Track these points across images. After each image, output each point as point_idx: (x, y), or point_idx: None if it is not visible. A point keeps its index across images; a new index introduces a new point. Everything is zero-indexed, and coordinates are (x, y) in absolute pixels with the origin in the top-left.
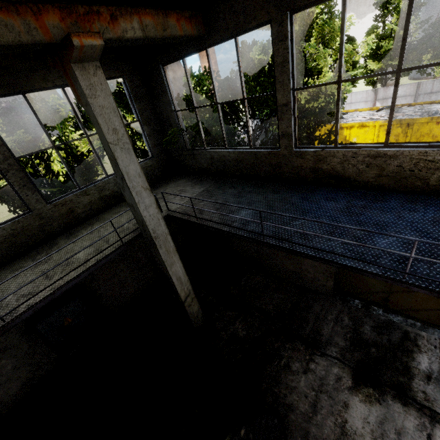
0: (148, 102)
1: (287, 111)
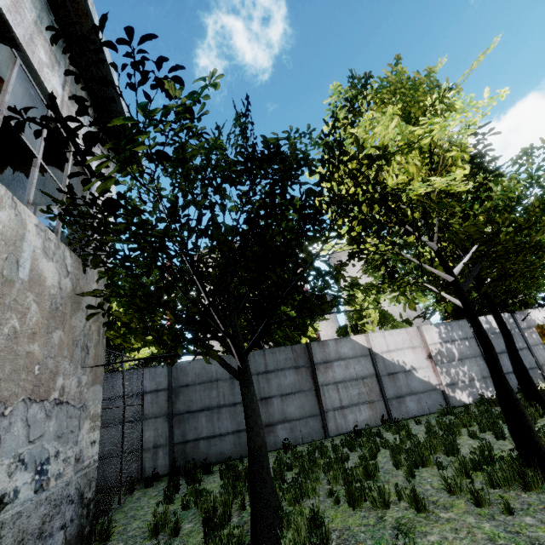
0: None
1: None
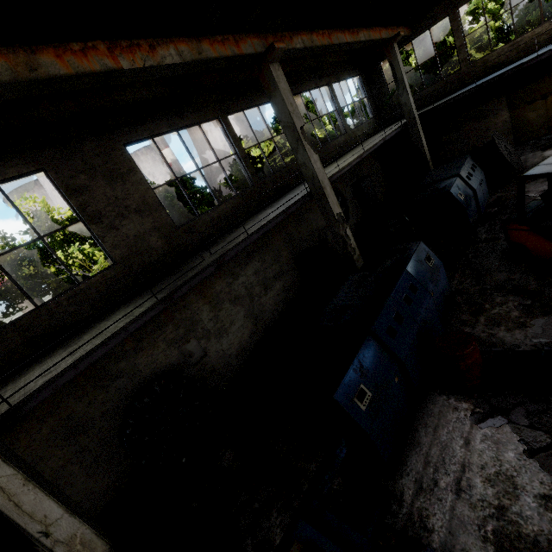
0: (368, 88)
1: (462, 48)
